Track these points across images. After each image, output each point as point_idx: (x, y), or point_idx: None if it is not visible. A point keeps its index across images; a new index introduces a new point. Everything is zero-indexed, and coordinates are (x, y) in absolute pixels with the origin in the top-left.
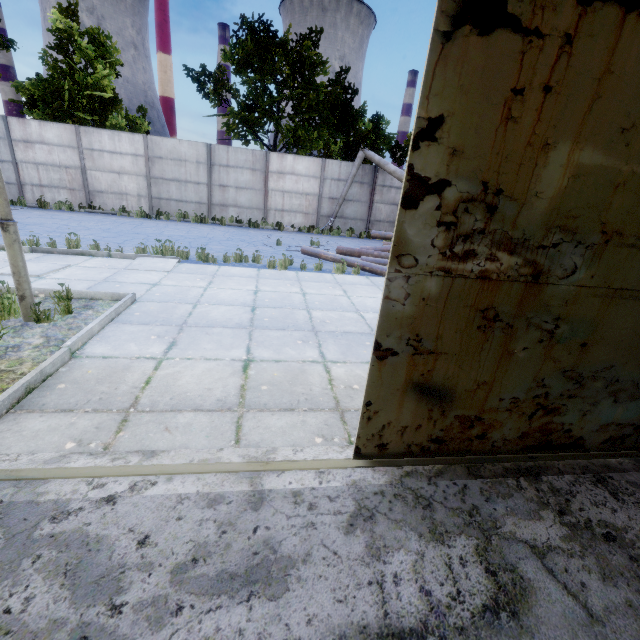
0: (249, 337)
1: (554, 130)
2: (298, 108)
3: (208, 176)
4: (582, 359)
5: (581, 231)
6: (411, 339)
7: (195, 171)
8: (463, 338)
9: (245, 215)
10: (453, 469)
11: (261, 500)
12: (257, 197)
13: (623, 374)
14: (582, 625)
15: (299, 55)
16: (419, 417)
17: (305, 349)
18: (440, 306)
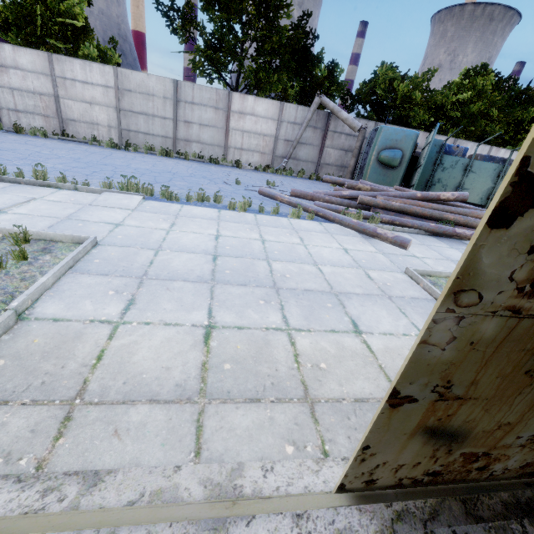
0: (211, 294)
1: None
2: (261, 50)
3: (174, 112)
4: None
5: None
6: (439, 385)
7: (162, 106)
8: (503, 383)
9: (207, 151)
10: (448, 506)
11: None
12: (219, 135)
13: None
14: None
15: None
16: (421, 456)
17: (268, 312)
18: (490, 350)
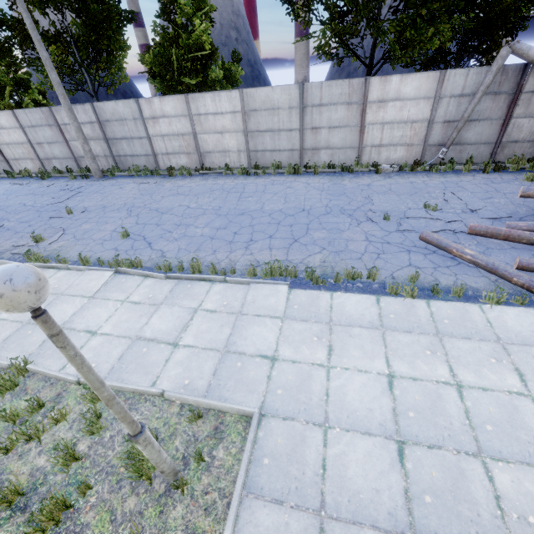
0: None
1: None
2: (411, 2)
3: (300, 121)
4: None
5: None
6: None
7: (287, 118)
8: None
9: (337, 156)
10: None
11: None
12: (351, 134)
13: None
14: None
15: None
16: None
17: None
18: None
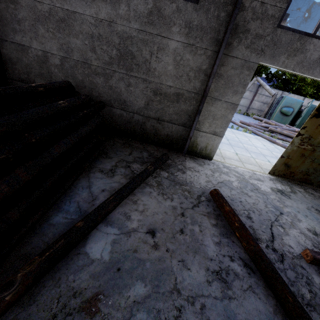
0: (232, 148)
1: None
2: None
3: None
4: (318, 167)
5: None
6: (288, 156)
7: None
8: (296, 157)
9: None
10: (285, 180)
11: (255, 174)
12: None
13: None
14: (303, 196)
15: None
16: (283, 169)
17: (247, 154)
18: (295, 151)
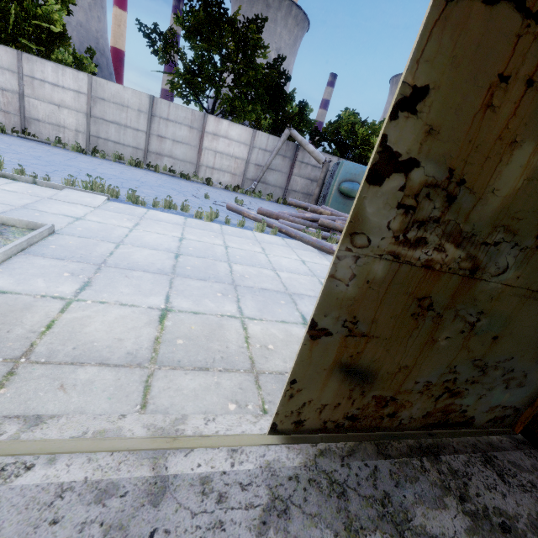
0: (170, 284)
1: (524, 128)
2: (238, 81)
3: (148, 125)
4: (491, 350)
5: (520, 233)
6: (348, 321)
7: (136, 118)
8: (396, 324)
9: (178, 166)
10: (364, 447)
11: (163, 490)
12: (191, 152)
13: (518, 365)
14: None
15: (245, 35)
16: (340, 396)
17: (224, 302)
18: (382, 290)
